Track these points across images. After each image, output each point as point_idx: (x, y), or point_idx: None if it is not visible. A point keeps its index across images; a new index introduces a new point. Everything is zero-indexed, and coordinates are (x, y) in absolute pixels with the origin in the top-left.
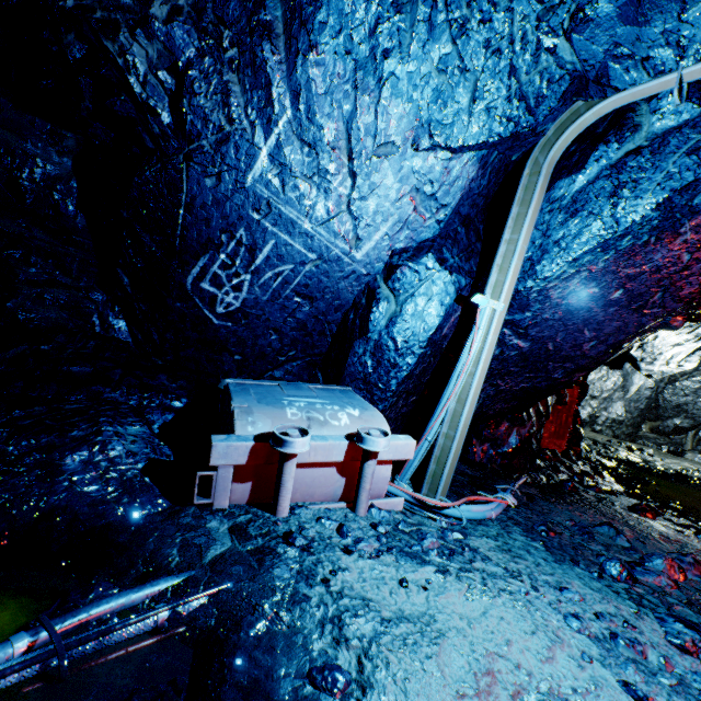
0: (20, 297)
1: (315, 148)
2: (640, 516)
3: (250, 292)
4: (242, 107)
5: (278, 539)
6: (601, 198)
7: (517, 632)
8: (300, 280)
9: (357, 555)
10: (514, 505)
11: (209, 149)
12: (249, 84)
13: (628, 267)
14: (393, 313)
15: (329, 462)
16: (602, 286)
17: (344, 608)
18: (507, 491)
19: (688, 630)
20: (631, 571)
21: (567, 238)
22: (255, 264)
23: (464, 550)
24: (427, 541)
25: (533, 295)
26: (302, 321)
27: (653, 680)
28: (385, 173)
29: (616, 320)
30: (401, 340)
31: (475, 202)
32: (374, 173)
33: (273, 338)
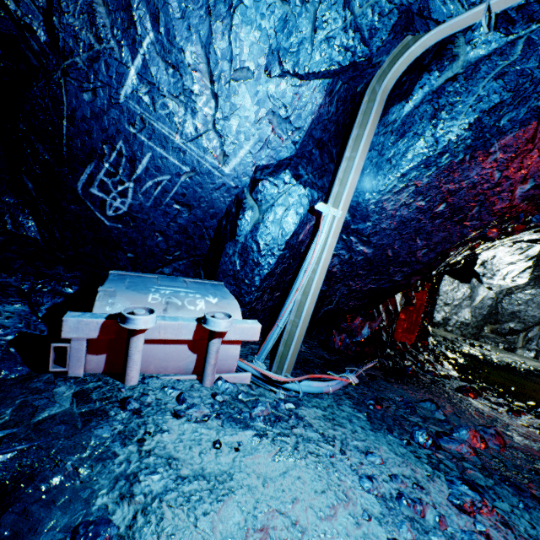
0: None
1: (179, 69)
2: (464, 395)
3: (135, 199)
4: (109, 28)
5: (115, 403)
6: (424, 120)
7: (308, 491)
8: (178, 190)
9: (185, 419)
10: (355, 383)
11: (83, 66)
12: (111, 6)
13: (448, 183)
14: (257, 220)
15: (181, 340)
16: (428, 200)
17: (145, 466)
18: (353, 372)
19: (471, 492)
20: (435, 439)
21: (397, 156)
22: (136, 174)
23: (291, 418)
24: (257, 409)
25: (371, 206)
26: (183, 226)
27: (424, 538)
28: (243, 96)
29: (442, 231)
30: (263, 243)
31: (327, 127)
32: (233, 96)
33: (159, 240)
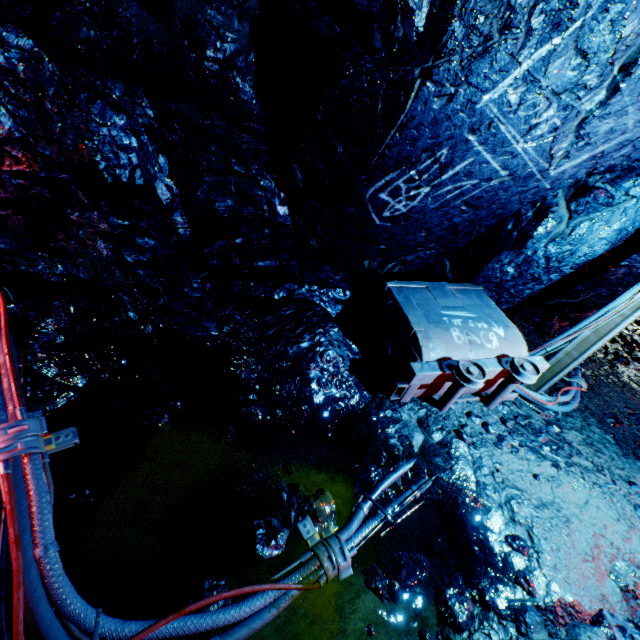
0: (205, 185)
1: (591, 59)
2: None
3: (421, 202)
4: (528, 7)
5: (451, 434)
6: None
7: (608, 519)
8: (476, 193)
9: (501, 450)
10: (584, 389)
11: (457, 65)
12: None
13: None
14: (559, 234)
15: None
16: None
17: (510, 497)
18: (578, 372)
19: None
20: None
21: None
22: (440, 179)
23: (564, 445)
24: (541, 439)
25: None
26: (456, 224)
27: None
28: None
29: None
30: (555, 260)
31: None
32: None
33: (420, 235)
